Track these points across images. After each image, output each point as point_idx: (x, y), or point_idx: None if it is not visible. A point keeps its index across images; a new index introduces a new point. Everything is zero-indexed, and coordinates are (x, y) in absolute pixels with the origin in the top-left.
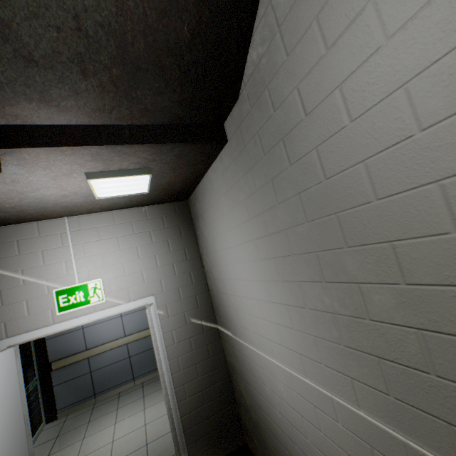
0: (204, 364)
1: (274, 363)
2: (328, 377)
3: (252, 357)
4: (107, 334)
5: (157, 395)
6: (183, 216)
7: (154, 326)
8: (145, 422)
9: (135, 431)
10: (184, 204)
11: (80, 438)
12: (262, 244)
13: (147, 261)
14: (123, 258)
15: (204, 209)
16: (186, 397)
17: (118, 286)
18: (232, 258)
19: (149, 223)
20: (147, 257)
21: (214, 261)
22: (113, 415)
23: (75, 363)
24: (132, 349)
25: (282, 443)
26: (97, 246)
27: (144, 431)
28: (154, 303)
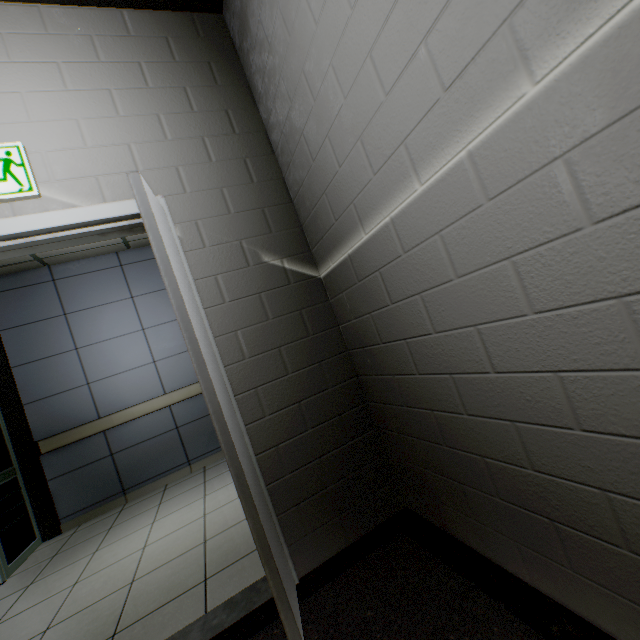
0: (297, 349)
1: (530, 107)
2: None
3: (422, 226)
4: (132, 392)
5: (228, 476)
6: (216, 44)
7: (157, 221)
8: (205, 512)
9: (186, 527)
10: (216, 21)
11: (90, 552)
12: None
13: (140, 124)
14: (78, 112)
15: None
16: (264, 414)
17: (71, 170)
18: None
19: (135, 46)
20: (139, 117)
21: (292, 80)
22: (151, 513)
23: (81, 442)
24: (179, 415)
25: (550, 419)
26: (4, 74)
27: (201, 524)
28: (165, 213)
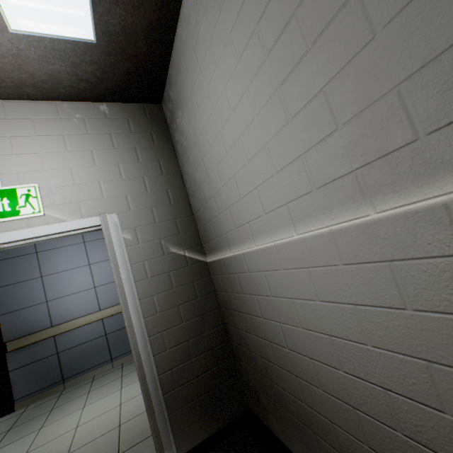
0: (189, 306)
1: (296, 242)
2: (437, 157)
3: (256, 264)
4: (77, 308)
5: None
6: (156, 121)
7: (113, 240)
8: (121, 401)
9: (107, 412)
10: (157, 108)
11: (37, 428)
12: (271, 14)
13: (107, 170)
14: (72, 163)
15: (180, 88)
16: (165, 348)
17: (64, 198)
18: (221, 119)
19: (109, 124)
20: (107, 165)
21: (196, 160)
22: (82, 399)
23: (37, 343)
24: (108, 325)
25: (310, 380)
26: (32, 142)
27: (118, 411)
28: (117, 224)
